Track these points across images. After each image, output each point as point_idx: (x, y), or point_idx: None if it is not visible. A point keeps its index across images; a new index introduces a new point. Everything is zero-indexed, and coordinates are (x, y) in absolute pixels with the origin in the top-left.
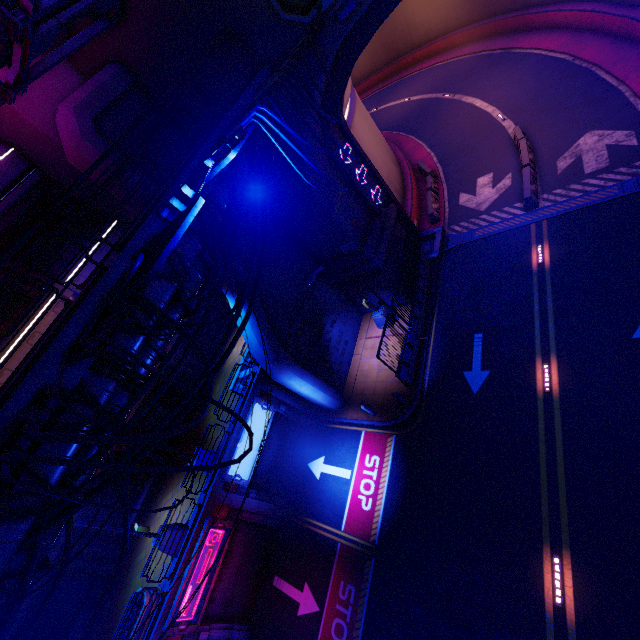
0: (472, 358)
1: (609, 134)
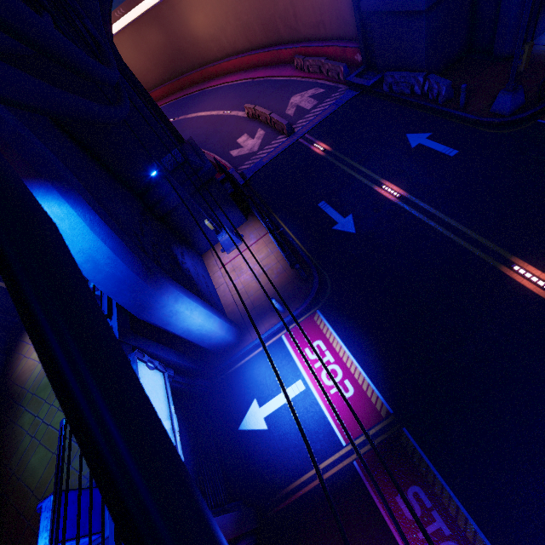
0: (331, 217)
1: (305, 93)
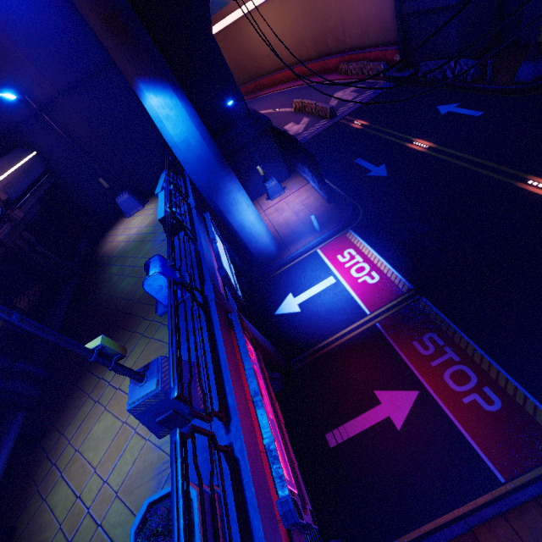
0: (365, 168)
1: (347, 90)
